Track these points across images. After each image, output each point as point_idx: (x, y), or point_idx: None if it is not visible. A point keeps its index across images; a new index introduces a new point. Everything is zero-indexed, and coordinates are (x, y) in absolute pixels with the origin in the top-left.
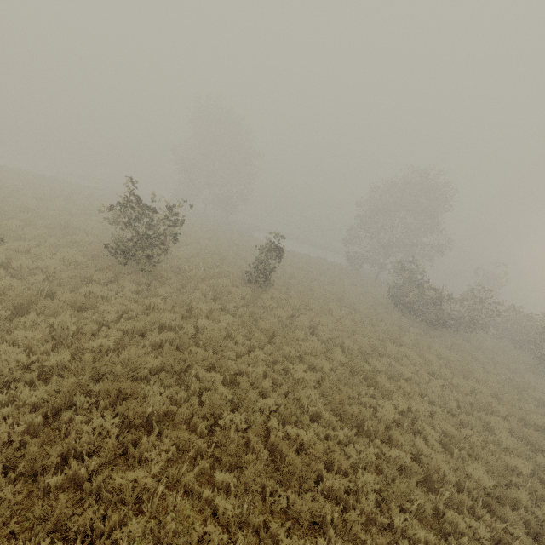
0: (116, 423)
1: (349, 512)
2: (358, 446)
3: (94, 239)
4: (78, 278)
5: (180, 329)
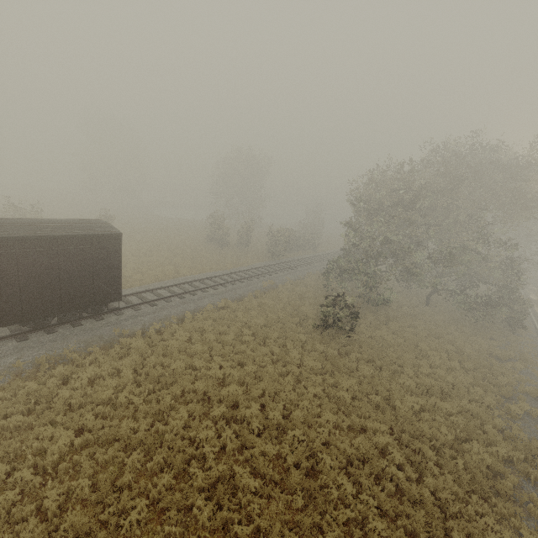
0: None
1: None
2: None
3: None
4: None
5: None
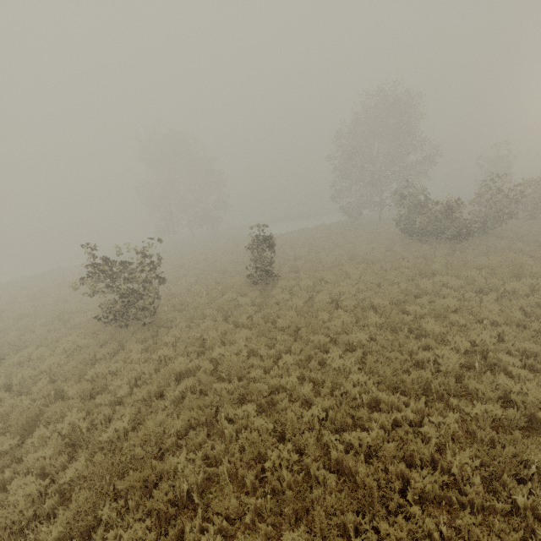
0: (149, 525)
1: (457, 515)
2: (435, 418)
3: (93, 314)
4: (80, 366)
5: (199, 368)
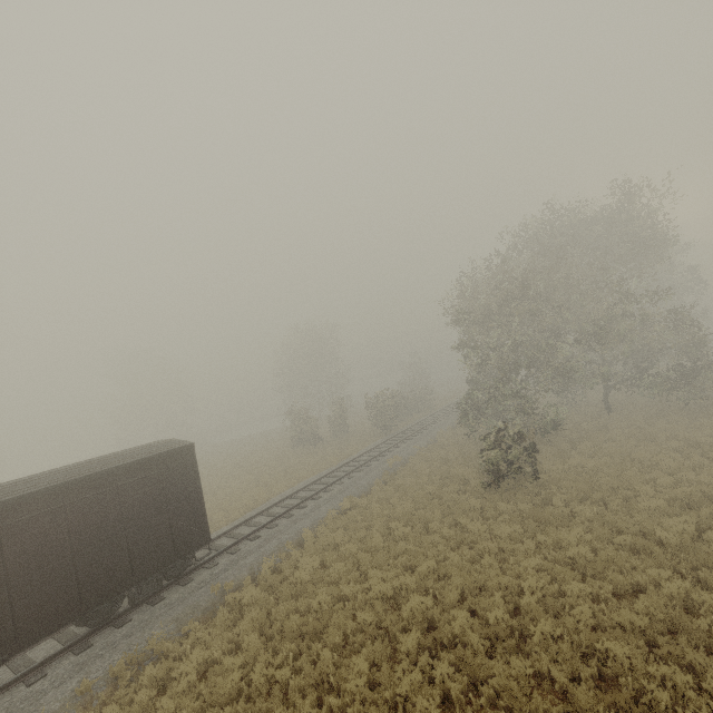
0: None
1: None
2: None
3: None
4: None
5: None
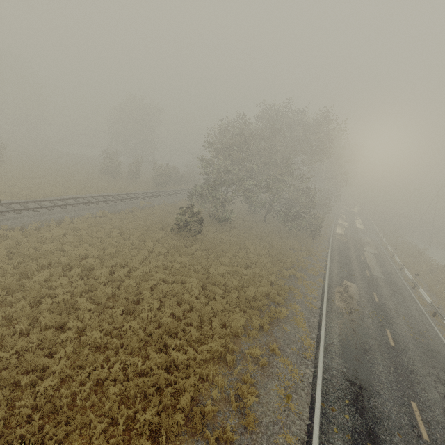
0: None
1: None
2: None
3: None
4: None
5: None
